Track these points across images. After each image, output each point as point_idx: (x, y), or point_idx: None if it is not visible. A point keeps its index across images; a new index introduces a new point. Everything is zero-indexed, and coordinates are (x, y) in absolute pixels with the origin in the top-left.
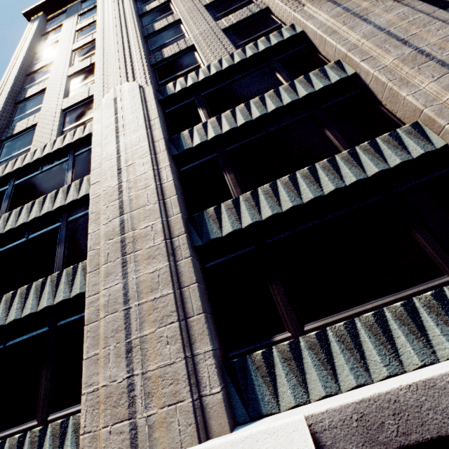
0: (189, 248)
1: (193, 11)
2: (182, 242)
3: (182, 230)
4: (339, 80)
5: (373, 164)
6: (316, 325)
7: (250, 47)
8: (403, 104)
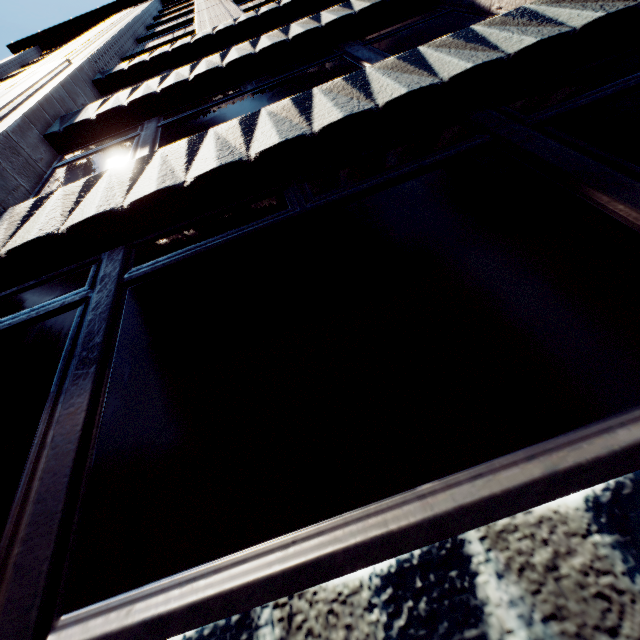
0: None
1: (215, 7)
2: None
3: None
4: None
5: (460, 59)
6: (108, 622)
7: (269, 5)
8: None
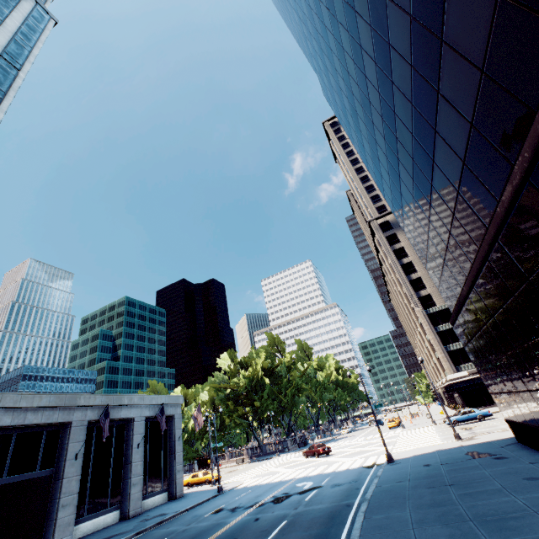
0: None
1: None
2: None
3: None
4: None
5: None
6: None
7: None
8: None
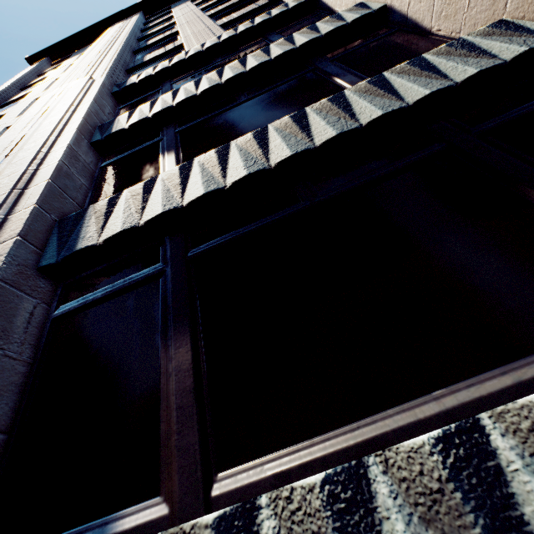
0: (5, 261)
1: (194, 22)
2: (0, 252)
3: (15, 231)
4: (359, 17)
5: (419, 85)
6: (250, 476)
7: (245, 24)
8: (469, 6)
